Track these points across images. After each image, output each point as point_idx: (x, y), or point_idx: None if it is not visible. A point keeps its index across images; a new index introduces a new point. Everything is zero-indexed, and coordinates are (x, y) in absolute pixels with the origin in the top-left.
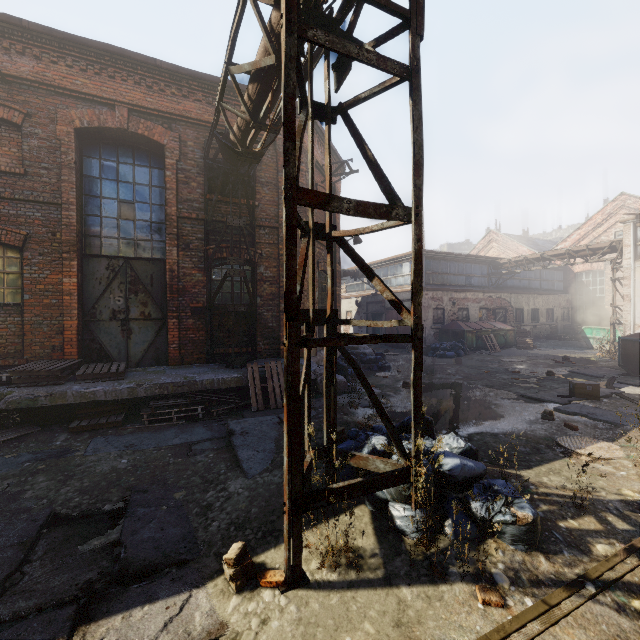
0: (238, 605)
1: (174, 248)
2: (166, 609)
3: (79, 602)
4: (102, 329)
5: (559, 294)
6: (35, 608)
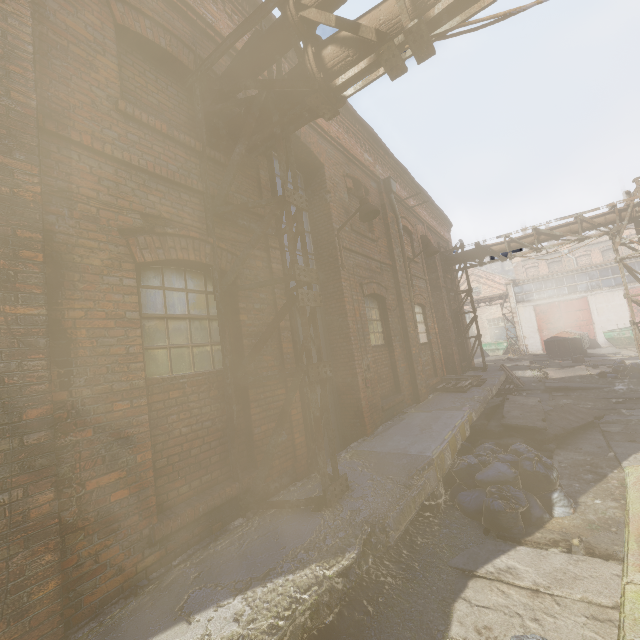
0: None
1: (445, 304)
2: None
3: None
4: None
5: None
6: None
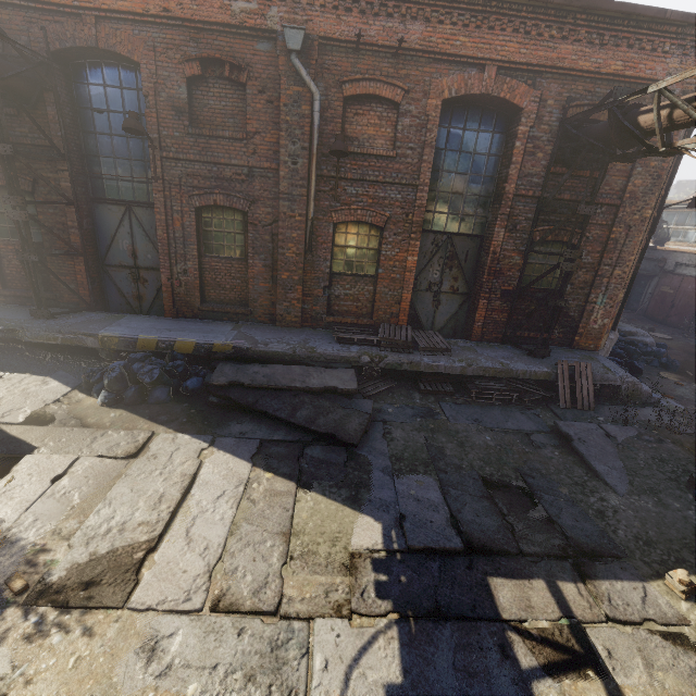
0: (689, 609)
1: (502, 229)
2: (634, 589)
3: (567, 560)
4: (418, 298)
5: None
6: (544, 554)
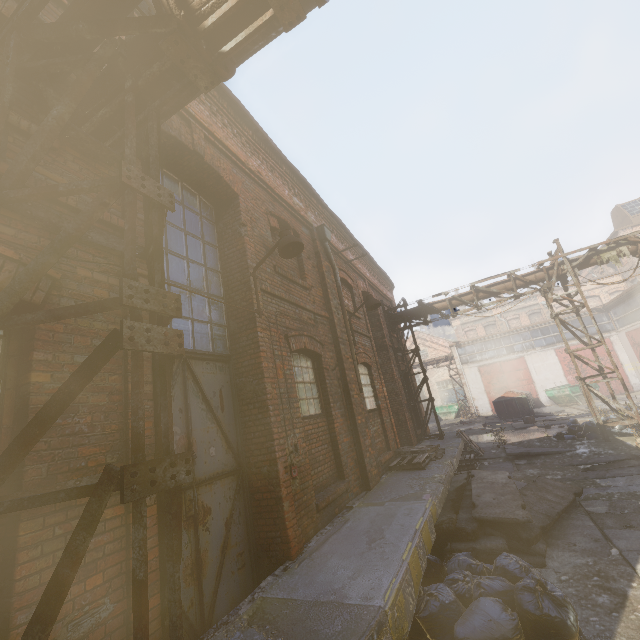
0: None
1: (393, 365)
2: None
3: None
4: None
5: None
6: None
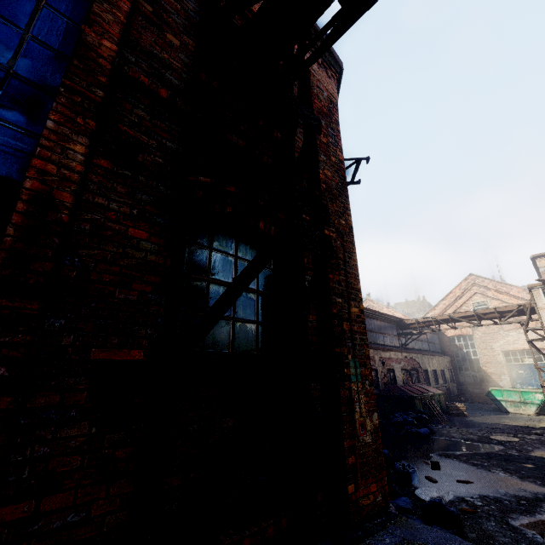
0: None
1: (79, 135)
2: None
3: None
4: None
5: (443, 356)
6: None
